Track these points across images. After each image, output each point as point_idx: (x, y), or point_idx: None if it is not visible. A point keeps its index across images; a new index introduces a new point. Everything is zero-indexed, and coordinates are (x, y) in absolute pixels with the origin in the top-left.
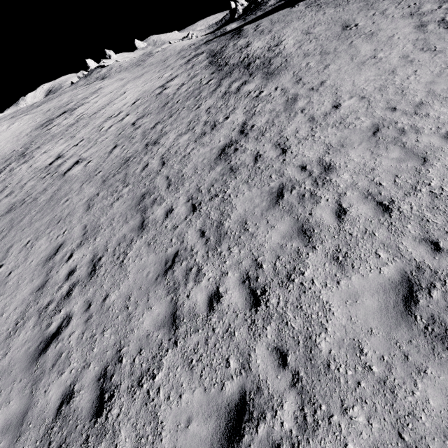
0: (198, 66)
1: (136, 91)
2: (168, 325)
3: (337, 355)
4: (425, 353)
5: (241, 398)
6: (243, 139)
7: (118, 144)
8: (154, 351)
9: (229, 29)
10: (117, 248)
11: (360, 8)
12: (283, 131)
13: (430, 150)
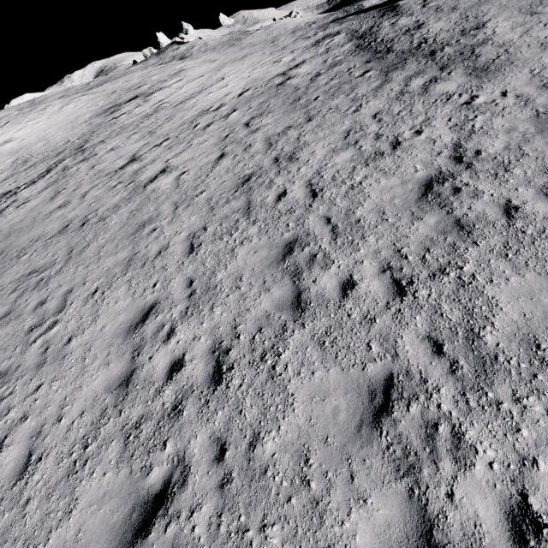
0: (338, 51)
1: (242, 77)
2: None
3: None
4: None
5: None
6: (466, 173)
7: (227, 152)
8: None
9: (368, 5)
10: (256, 336)
11: None
12: None
13: None
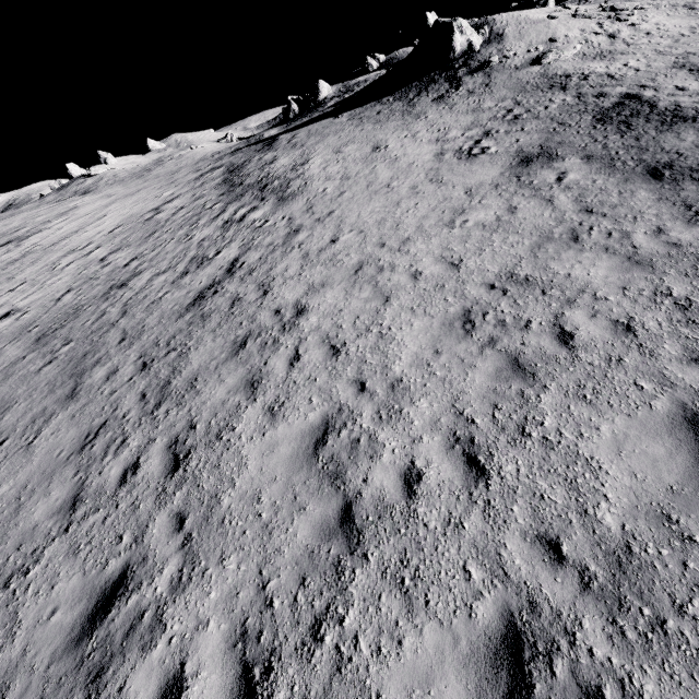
0: (208, 185)
1: (121, 214)
2: (65, 510)
3: (235, 509)
4: (312, 491)
5: (122, 573)
6: (228, 279)
7: (73, 288)
8: (37, 543)
9: (266, 135)
10: (30, 426)
11: (396, 127)
12: (273, 270)
13: (395, 289)
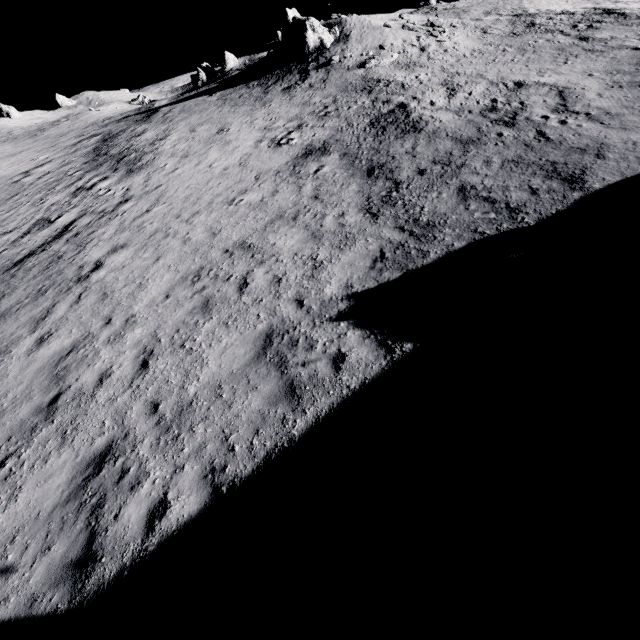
0: (80, 152)
1: None
2: None
3: None
4: (42, 388)
5: None
6: (58, 240)
7: None
8: None
9: (156, 105)
10: None
11: (245, 112)
12: (94, 233)
13: (168, 251)
